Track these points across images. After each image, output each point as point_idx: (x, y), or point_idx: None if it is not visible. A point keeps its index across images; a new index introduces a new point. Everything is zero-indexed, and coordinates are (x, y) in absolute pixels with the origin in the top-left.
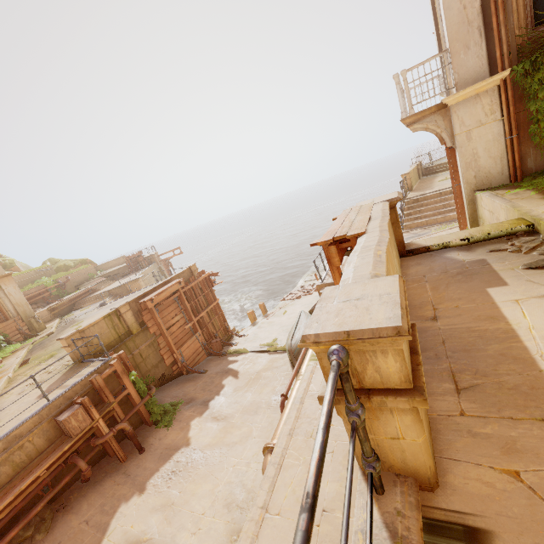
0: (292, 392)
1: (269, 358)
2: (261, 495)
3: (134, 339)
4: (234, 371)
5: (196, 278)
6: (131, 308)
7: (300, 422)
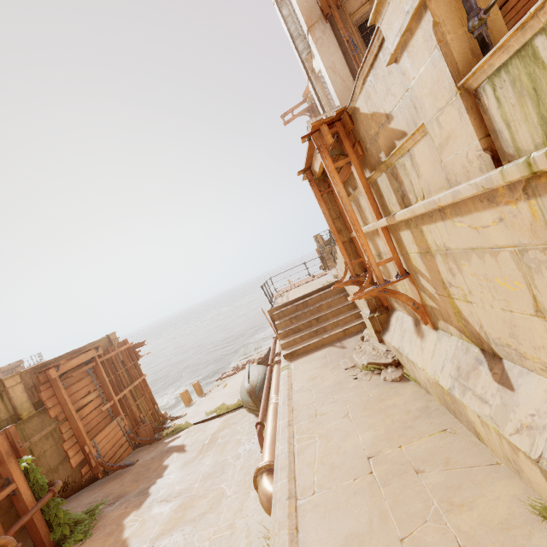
0: (270, 414)
1: (222, 419)
2: (281, 488)
3: (23, 427)
4: (178, 446)
5: (116, 349)
6: (23, 380)
7: (297, 412)
